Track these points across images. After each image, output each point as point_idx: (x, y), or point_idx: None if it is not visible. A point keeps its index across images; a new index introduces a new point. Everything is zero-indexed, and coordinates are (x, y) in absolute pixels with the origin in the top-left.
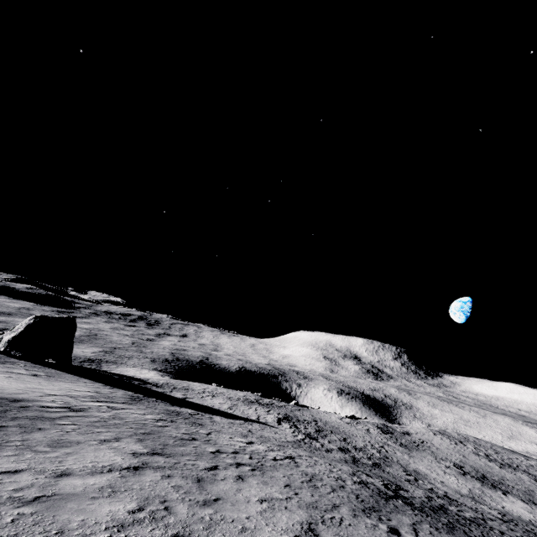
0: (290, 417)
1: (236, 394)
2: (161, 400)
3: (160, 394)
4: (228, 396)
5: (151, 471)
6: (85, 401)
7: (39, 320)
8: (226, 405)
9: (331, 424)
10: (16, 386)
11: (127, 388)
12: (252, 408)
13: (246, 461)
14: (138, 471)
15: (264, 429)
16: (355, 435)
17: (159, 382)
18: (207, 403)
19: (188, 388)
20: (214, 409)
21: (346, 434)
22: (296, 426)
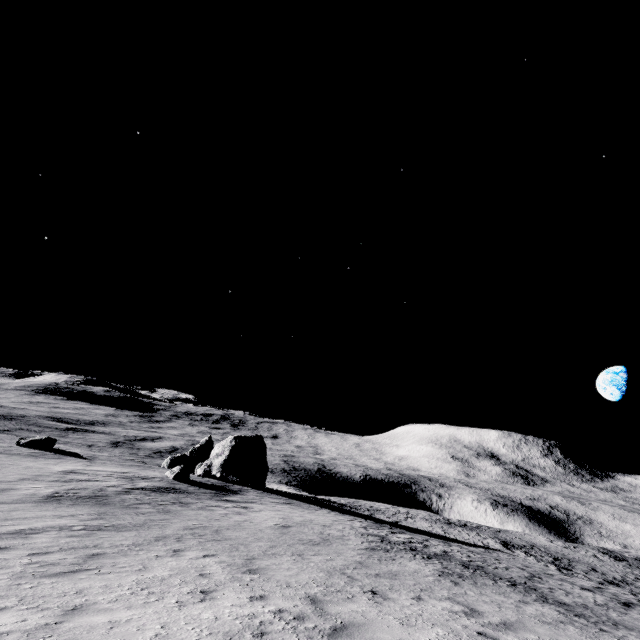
0: (506, 541)
1: (421, 514)
2: (392, 526)
3: (375, 518)
4: (421, 517)
5: (639, 606)
6: (390, 533)
7: (238, 442)
8: (437, 529)
9: (551, 549)
10: (325, 519)
11: (347, 513)
12: (461, 531)
13: (632, 597)
14: (637, 606)
15: (514, 558)
16: (593, 564)
17: (343, 502)
18: (420, 527)
19: (378, 509)
20: (436, 534)
21: (583, 562)
22: (530, 553)
